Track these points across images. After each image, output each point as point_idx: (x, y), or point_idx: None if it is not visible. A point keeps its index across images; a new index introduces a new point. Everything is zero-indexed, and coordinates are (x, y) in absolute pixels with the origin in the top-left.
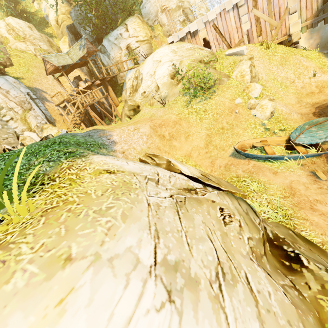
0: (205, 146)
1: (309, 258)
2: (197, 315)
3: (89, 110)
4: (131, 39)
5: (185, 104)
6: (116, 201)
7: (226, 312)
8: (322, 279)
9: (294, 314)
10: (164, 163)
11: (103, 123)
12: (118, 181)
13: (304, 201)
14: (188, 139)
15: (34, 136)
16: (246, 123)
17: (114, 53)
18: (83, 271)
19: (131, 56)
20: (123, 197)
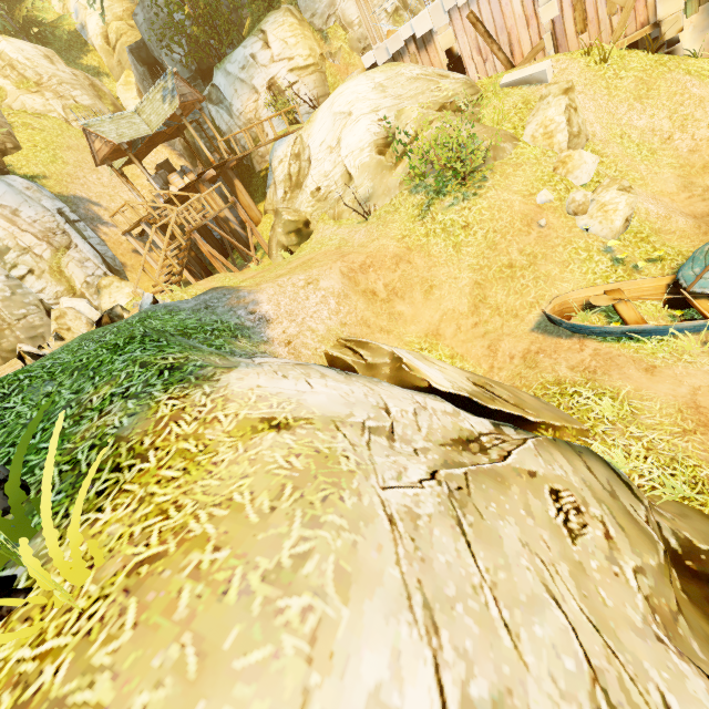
0: (472, 311)
1: None
2: None
3: (198, 240)
4: (279, 66)
5: (418, 212)
6: (314, 530)
7: None
8: None
9: None
10: (385, 364)
11: (232, 268)
12: (303, 455)
13: None
14: (432, 296)
15: (82, 307)
16: (566, 250)
17: (241, 102)
18: None
19: (280, 105)
20: (329, 515)
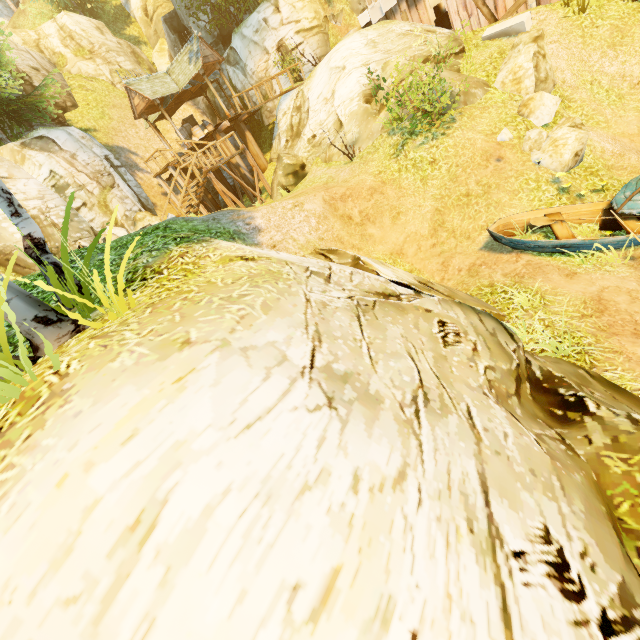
0: (432, 234)
1: (601, 402)
2: (370, 430)
3: (212, 179)
4: (287, 29)
5: (393, 151)
6: (254, 288)
7: (421, 440)
8: (617, 428)
9: (546, 465)
10: (347, 263)
11: (239, 204)
12: (259, 269)
13: (623, 321)
14: (398, 221)
15: (122, 234)
16: (518, 181)
17: (254, 63)
18: (206, 355)
19: (287, 64)
20: (266, 285)
